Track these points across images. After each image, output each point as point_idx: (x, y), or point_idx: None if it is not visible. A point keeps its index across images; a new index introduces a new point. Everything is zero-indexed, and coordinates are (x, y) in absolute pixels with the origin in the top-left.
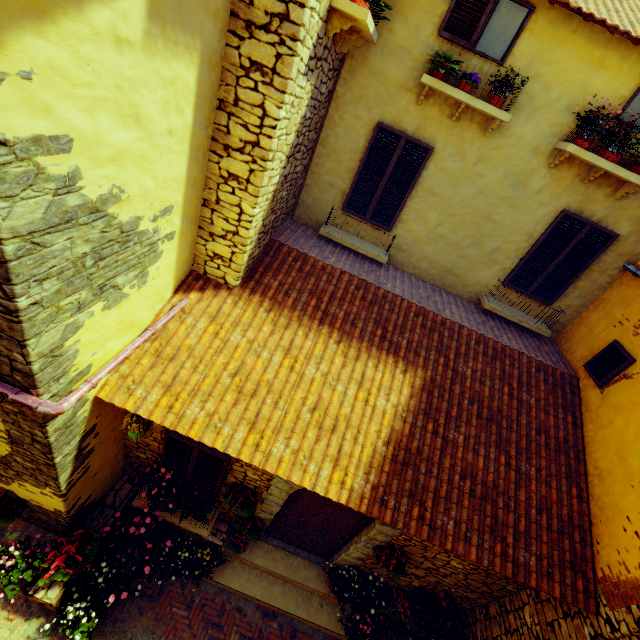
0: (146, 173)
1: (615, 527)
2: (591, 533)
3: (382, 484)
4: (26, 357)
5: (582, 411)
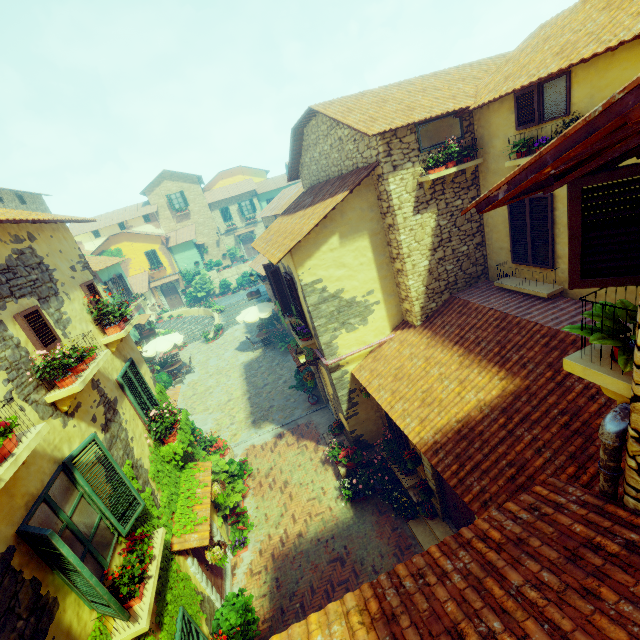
0: (353, 281)
1: None
2: None
3: (441, 442)
4: (320, 343)
5: None
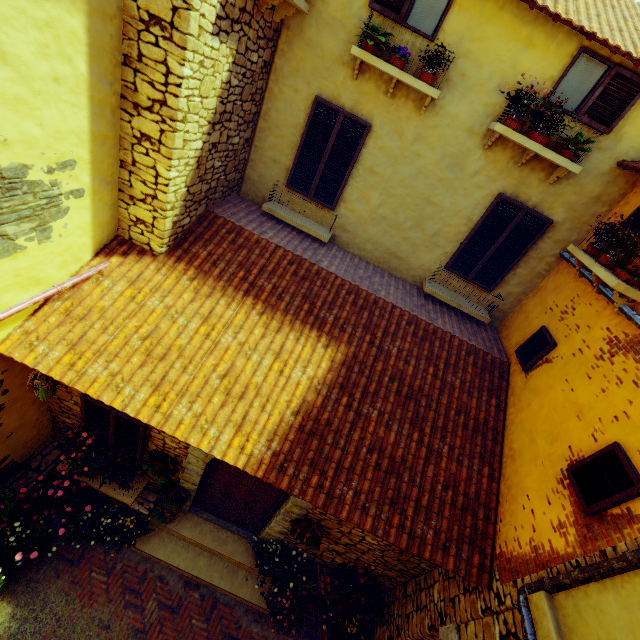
0: (28, 119)
1: (516, 505)
2: (497, 512)
3: (284, 452)
4: None
5: (508, 395)
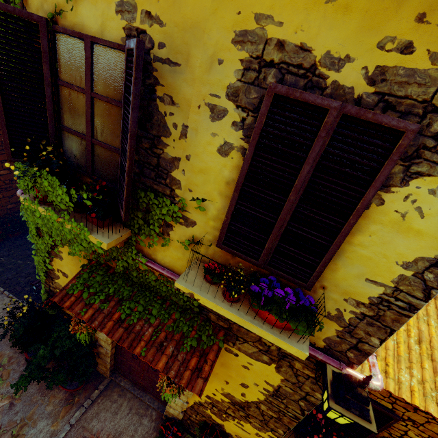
0: None
1: None
2: None
3: None
4: (382, 342)
5: None
